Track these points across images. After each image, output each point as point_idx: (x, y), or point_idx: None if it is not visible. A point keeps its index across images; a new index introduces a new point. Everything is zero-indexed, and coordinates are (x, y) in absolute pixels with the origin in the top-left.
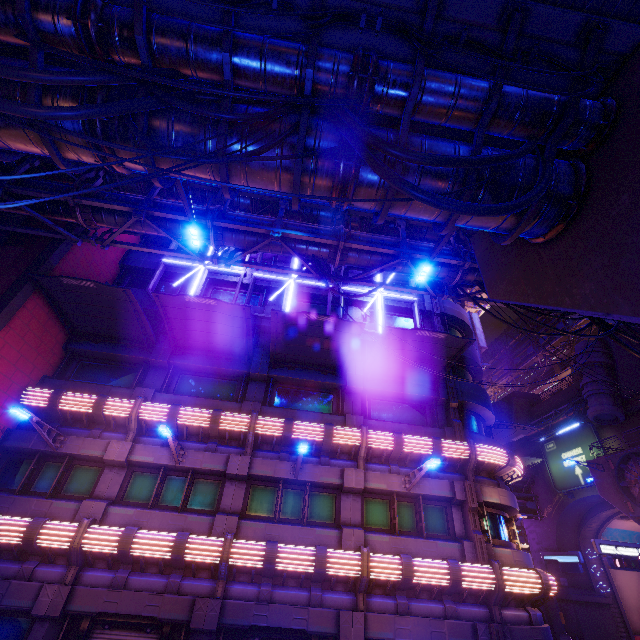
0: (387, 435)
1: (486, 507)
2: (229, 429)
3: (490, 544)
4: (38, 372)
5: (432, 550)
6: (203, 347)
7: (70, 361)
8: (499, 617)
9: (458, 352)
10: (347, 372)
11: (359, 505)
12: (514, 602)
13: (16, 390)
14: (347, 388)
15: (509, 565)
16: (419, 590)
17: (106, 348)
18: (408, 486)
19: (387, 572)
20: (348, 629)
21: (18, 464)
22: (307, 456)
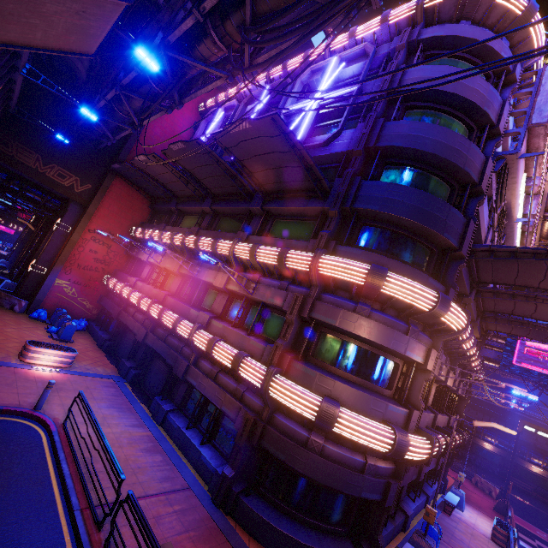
0: (248, 246)
1: (327, 328)
2: (178, 244)
3: (288, 356)
4: (137, 220)
5: (244, 344)
6: (185, 194)
7: (154, 214)
8: (265, 416)
9: (289, 139)
10: (254, 196)
11: (224, 301)
12: (301, 420)
13: (126, 228)
14: (252, 210)
15: (303, 383)
16: (220, 366)
17: (160, 205)
18: (249, 291)
19: (201, 343)
20: (177, 368)
21: (133, 262)
22: (212, 264)
